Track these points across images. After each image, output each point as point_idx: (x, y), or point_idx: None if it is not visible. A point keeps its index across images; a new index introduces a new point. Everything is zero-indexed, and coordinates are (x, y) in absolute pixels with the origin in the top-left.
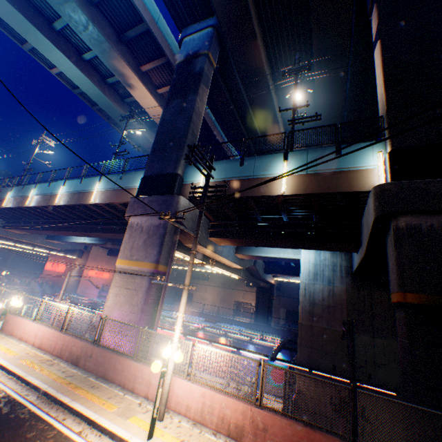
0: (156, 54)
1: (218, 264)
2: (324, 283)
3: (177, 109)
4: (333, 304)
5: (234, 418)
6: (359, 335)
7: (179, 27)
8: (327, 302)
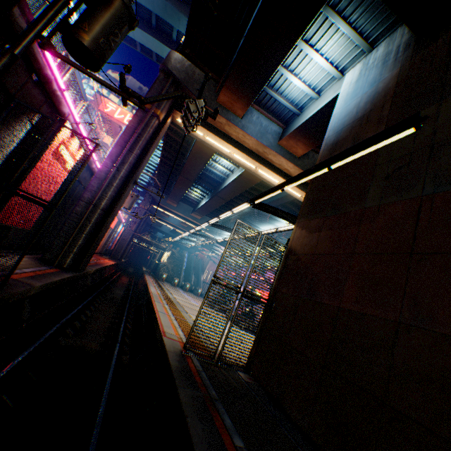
0: None
1: (261, 161)
2: (363, 92)
3: None
4: (370, 108)
5: None
6: None
7: None
8: (360, 113)
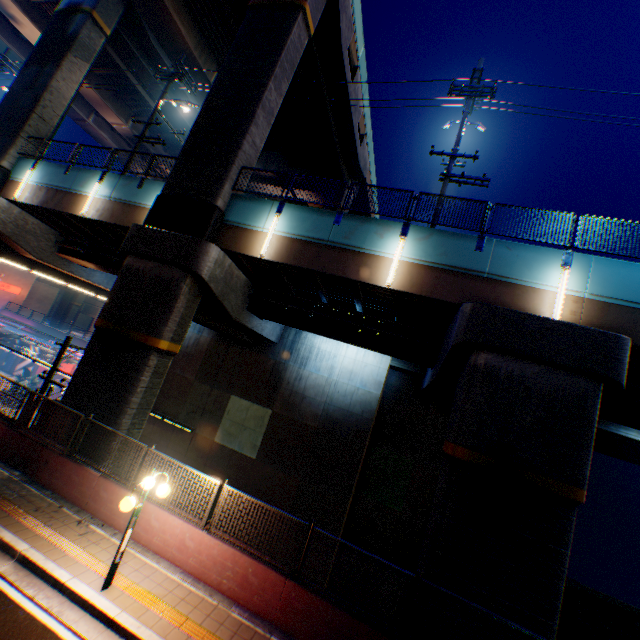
0: None
1: (104, 293)
2: (195, 331)
3: (31, 80)
4: (194, 353)
5: None
6: (203, 384)
7: None
8: (190, 351)
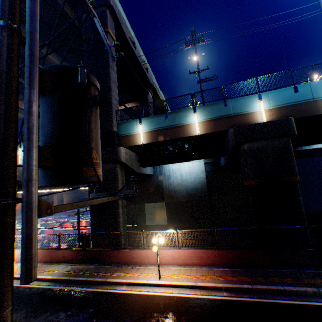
0: None
1: (67, 187)
2: None
3: None
4: None
5: None
6: (130, 205)
7: None
8: None
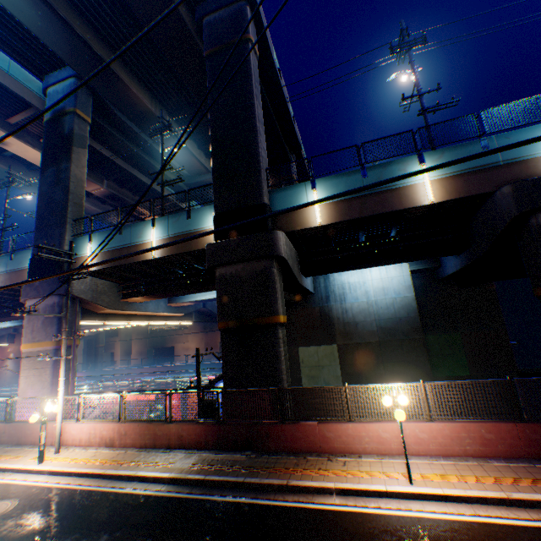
0: (22, 104)
1: (154, 318)
2: None
3: (54, 179)
4: None
5: (109, 435)
6: None
7: (38, 75)
8: None
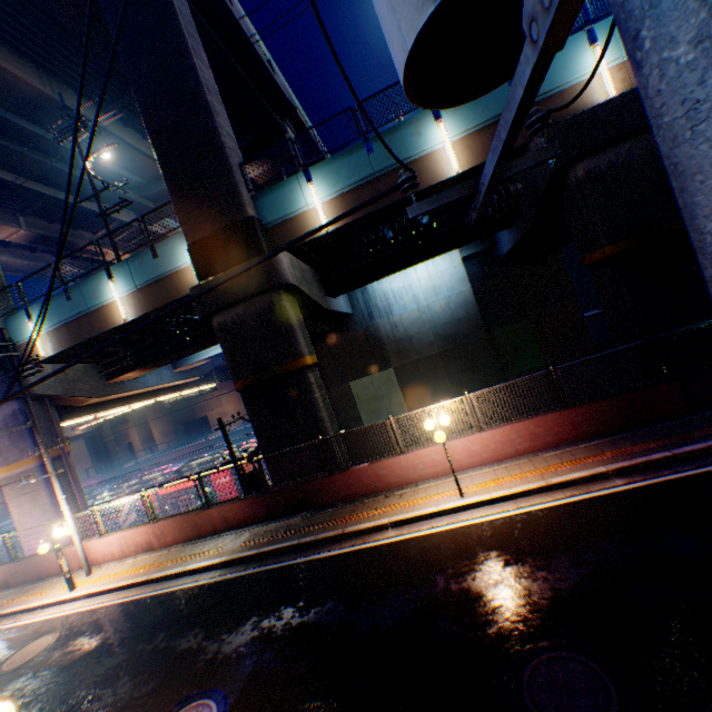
0: None
1: (162, 393)
2: None
3: None
4: None
5: (145, 539)
6: None
7: None
8: None
